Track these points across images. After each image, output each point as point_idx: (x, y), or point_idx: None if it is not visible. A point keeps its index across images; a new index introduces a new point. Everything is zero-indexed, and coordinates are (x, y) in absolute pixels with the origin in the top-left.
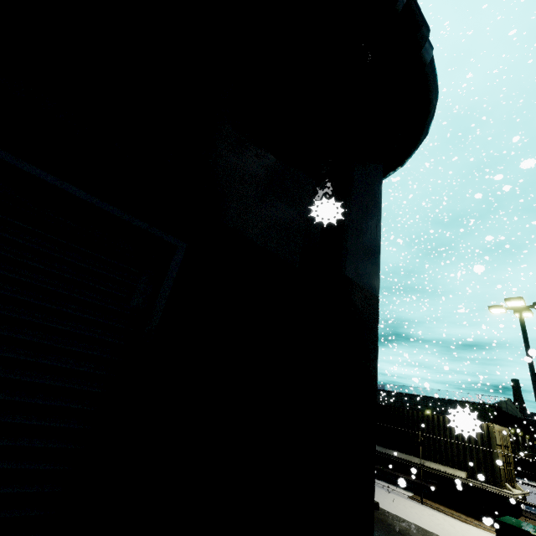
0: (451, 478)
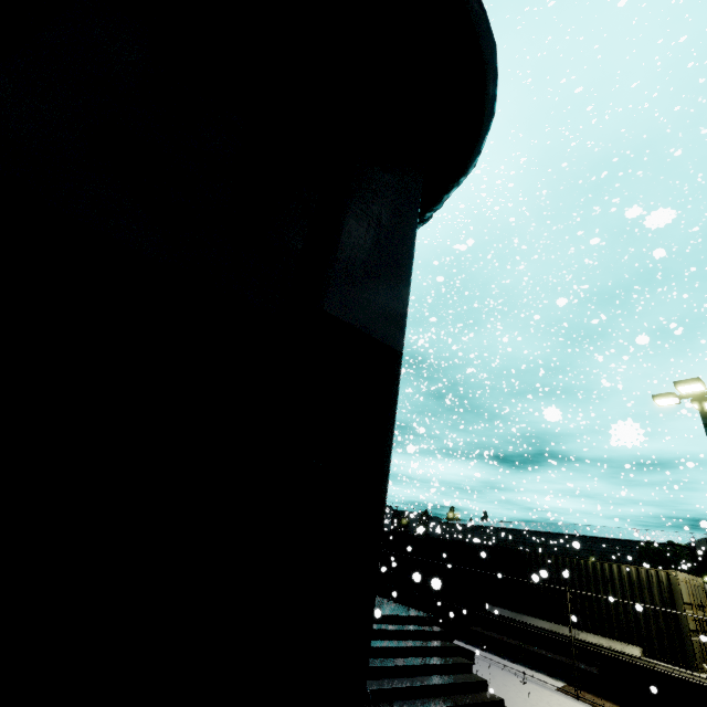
0: (618, 658)
